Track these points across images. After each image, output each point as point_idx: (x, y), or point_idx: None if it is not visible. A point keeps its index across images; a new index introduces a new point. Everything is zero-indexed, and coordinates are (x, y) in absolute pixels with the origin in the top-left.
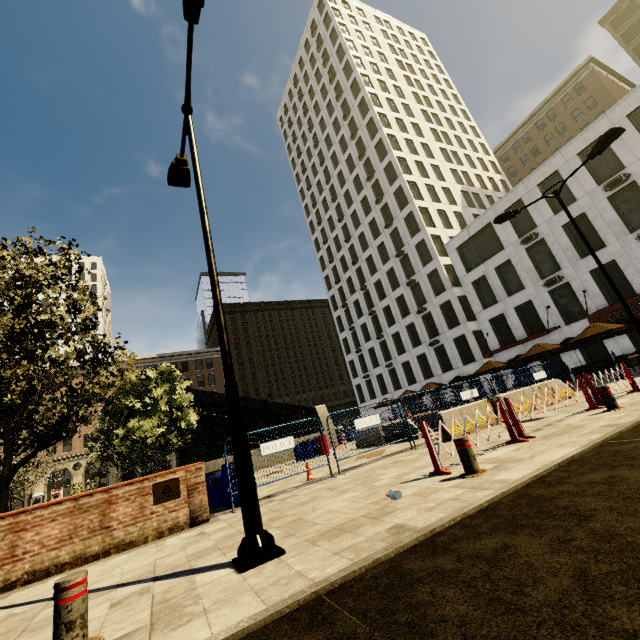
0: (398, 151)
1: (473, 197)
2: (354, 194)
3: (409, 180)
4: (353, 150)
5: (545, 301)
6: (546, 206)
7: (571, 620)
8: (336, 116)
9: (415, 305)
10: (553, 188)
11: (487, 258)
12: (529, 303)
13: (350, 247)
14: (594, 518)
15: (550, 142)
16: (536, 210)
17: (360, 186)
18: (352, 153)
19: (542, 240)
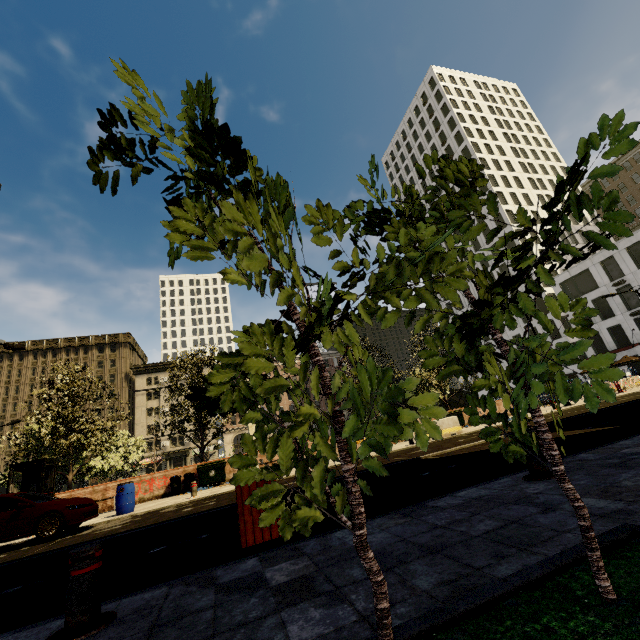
0: (505, 205)
1: (567, 234)
2: None
3: (516, 228)
4: None
5: (631, 325)
6: (632, 263)
7: (632, 395)
8: None
9: (521, 321)
10: (637, 251)
11: (585, 292)
12: (618, 326)
13: None
14: (637, 393)
15: (636, 180)
16: (624, 264)
17: None
18: None
19: (629, 284)
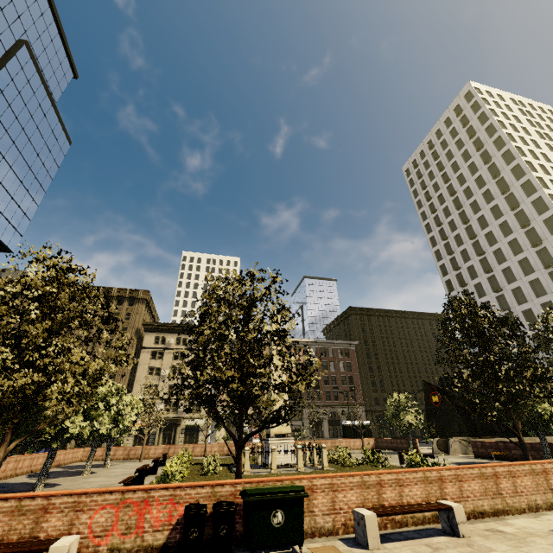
0: None
1: None
2: (499, 236)
3: None
4: (501, 202)
5: None
6: None
7: None
8: (480, 174)
9: None
10: None
11: None
12: None
13: (489, 277)
14: None
15: None
16: None
17: (507, 230)
18: (499, 204)
19: None
